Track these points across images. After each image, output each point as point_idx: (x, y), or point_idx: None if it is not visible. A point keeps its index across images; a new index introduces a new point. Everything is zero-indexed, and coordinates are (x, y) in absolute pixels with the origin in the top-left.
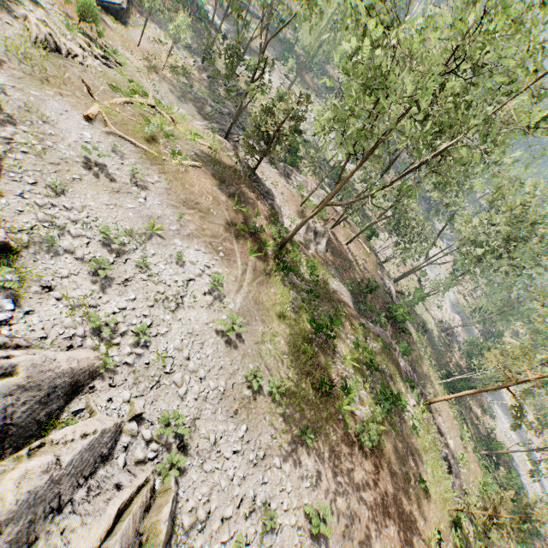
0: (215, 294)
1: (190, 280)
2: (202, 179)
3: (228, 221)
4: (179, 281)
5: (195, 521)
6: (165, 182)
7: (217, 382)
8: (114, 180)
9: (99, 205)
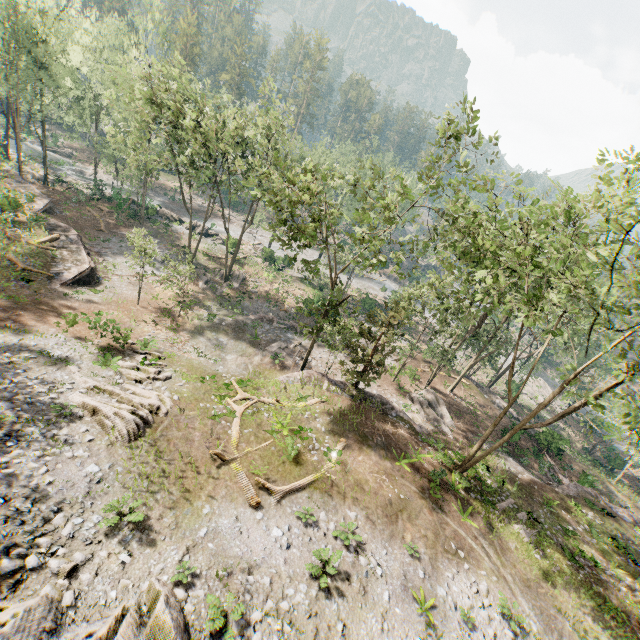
0: (517, 628)
1: (494, 638)
2: (359, 458)
3: (417, 493)
4: None
5: None
6: (358, 509)
7: None
8: (347, 574)
9: (381, 639)
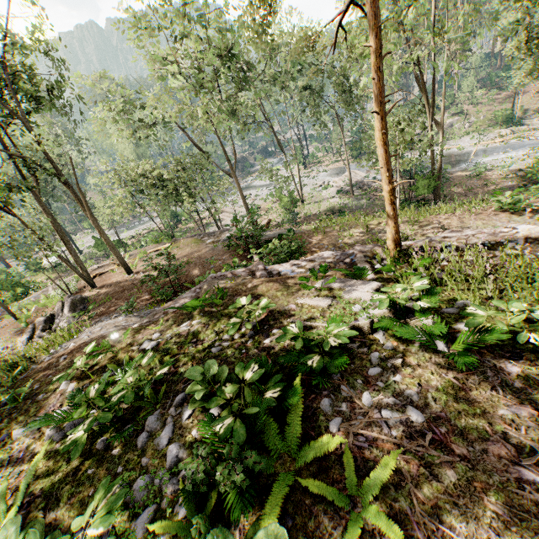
0: None
1: None
2: None
3: None
4: None
5: None
6: None
7: None
8: None
9: None
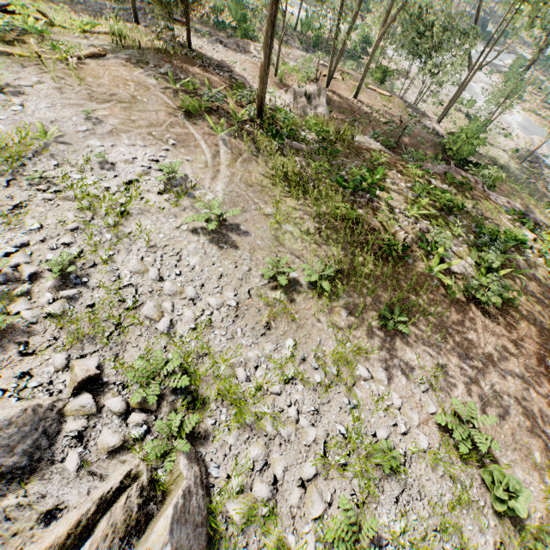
0: (177, 188)
1: (131, 183)
2: (111, 68)
3: (169, 104)
4: (111, 187)
5: (254, 506)
6: (52, 82)
7: (221, 297)
8: None
9: None
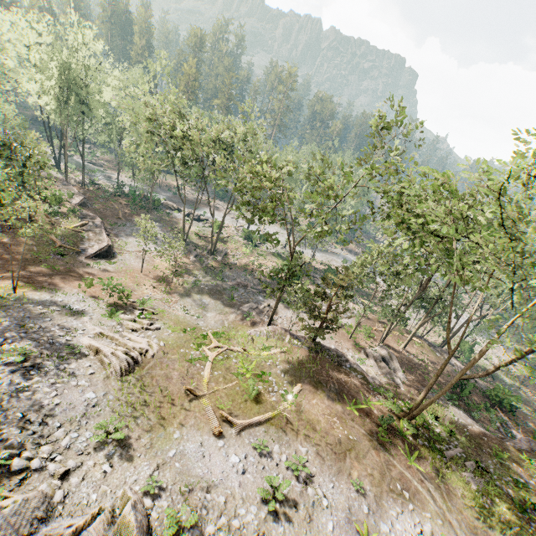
0: None
1: None
2: (313, 401)
3: (365, 435)
4: None
5: None
6: (309, 445)
7: None
8: (294, 501)
9: None
